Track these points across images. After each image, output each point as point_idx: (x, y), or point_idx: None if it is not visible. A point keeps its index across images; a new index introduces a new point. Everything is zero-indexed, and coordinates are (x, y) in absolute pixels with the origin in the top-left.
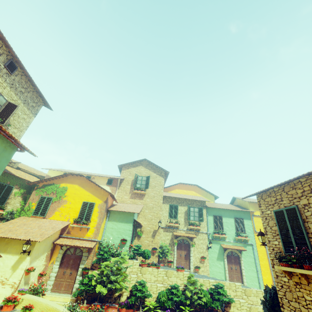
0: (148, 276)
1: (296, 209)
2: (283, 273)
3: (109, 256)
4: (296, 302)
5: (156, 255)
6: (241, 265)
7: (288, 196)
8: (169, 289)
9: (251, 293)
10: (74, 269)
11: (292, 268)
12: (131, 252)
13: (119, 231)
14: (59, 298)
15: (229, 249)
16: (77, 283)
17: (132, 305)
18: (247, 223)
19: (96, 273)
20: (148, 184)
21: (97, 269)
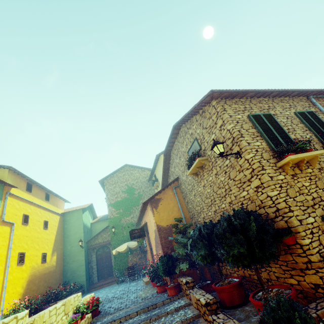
0: None
1: (272, 115)
2: (291, 165)
3: None
4: (301, 195)
5: None
6: None
7: (257, 107)
8: None
9: (42, 323)
10: None
11: (307, 152)
12: None
13: None
14: None
15: None
16: None
17: None
18: None
19: None
20: None
21: None
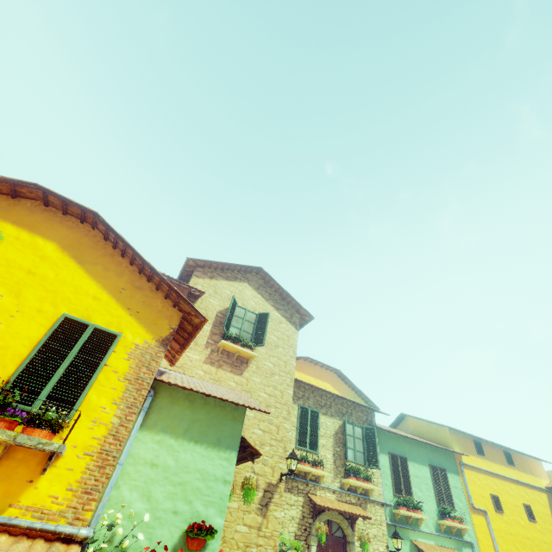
0: None
1: None
2: None
3: None
4: None
5: None
6: None
7: None
8: None
9: None
10: None
11: None
12: None
13: (183, 481)
14: None
15: None
16: None
17: None
18: (455, 483)
19: None
20: (265, 334)
21: None
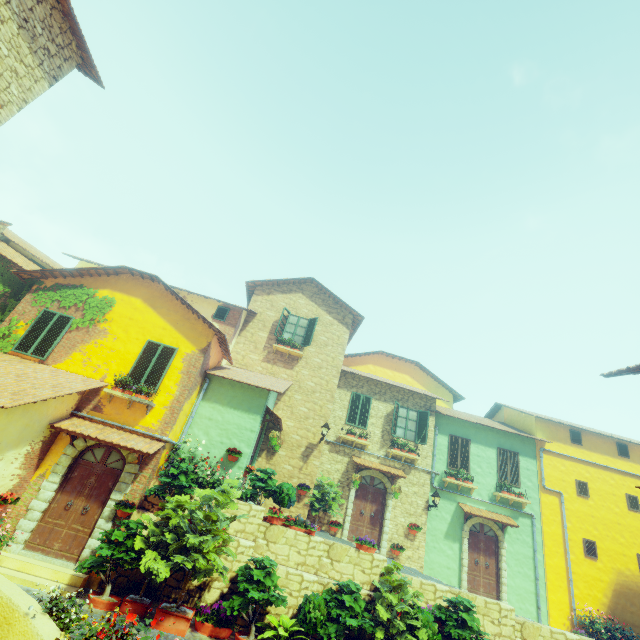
0: (284, 550)
1: None
2: None
3: (193, 483)
4: None
5: (306, 503)
6: (499, 559)
7: None
8: (334, 593)
9: (538, 636)
10: (96, 500)
11: None
12: (246, 486)
13: (227, 428)
14: (41, 568)
15: (477, 518)
16: (96, 537)
17: (231, 618)
18: (527, 465)
19: (150, 519)
20: (312, 336)
21: (155, 511)
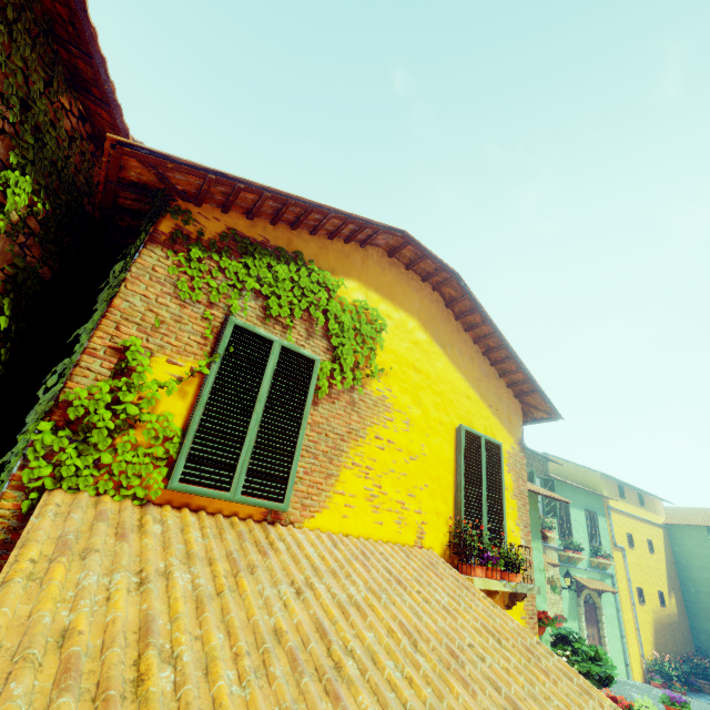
0: None
1: None
2: None
3: None
4: None
5: None
6: (600, 626)
7: None
8: None
9: None
10: None
11: None
12: None
13: None
14: None
15: (586, 590)
16: None
17: None
18: (602, 525)
19: None
20: None
21: None
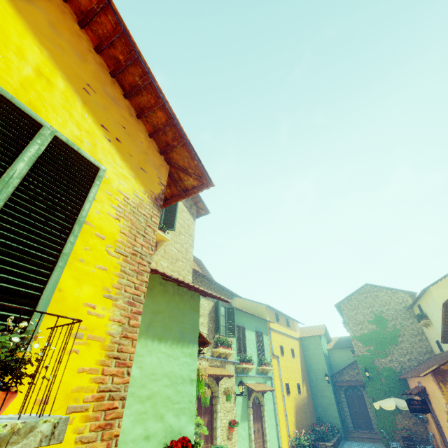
0: None
1: None
2: None
3: None
4: None
5: None
6: (263, 420)
7: None
8: None
9: None
10: None
11: None
12: None
13: (152, 393)
14: None
15: (254, 393)
16: None
17: None
18: (266, 341)
19: None
20: (176, 219)
21: None
